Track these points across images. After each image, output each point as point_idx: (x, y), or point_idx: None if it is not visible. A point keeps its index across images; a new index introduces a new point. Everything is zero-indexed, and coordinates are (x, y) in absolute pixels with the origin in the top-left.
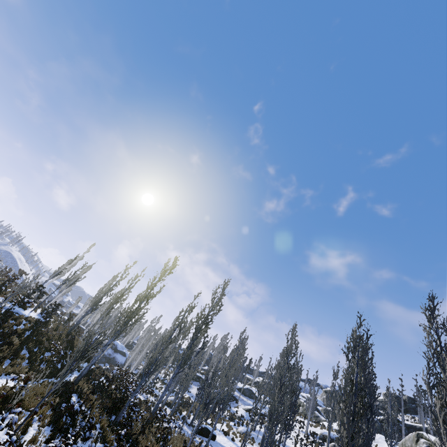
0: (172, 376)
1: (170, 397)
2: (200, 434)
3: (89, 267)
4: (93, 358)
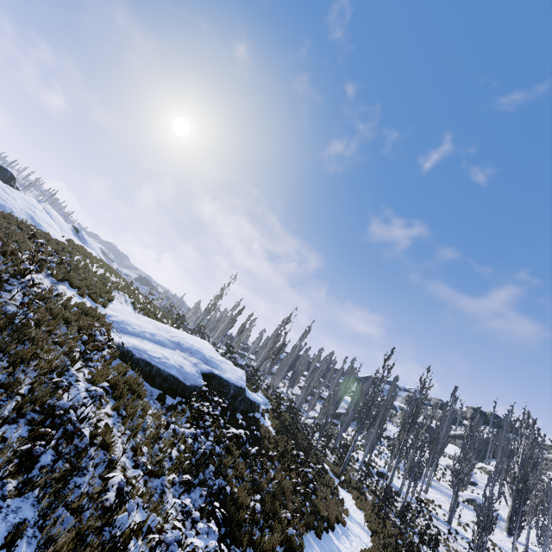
0: (398, 460)
1: (309, 420)
2: (380, 477)
3: (252, 314)
4: (348, 452)
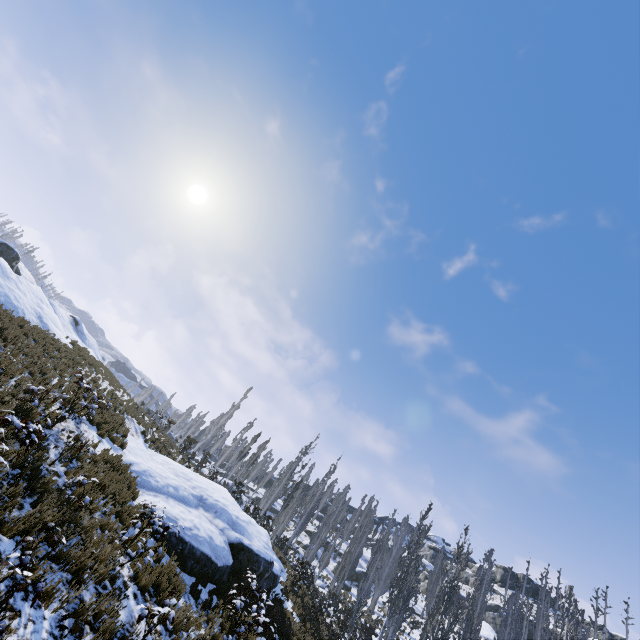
0: None
1: (316, 581)
2: None
3: (268, 441)
4: None
